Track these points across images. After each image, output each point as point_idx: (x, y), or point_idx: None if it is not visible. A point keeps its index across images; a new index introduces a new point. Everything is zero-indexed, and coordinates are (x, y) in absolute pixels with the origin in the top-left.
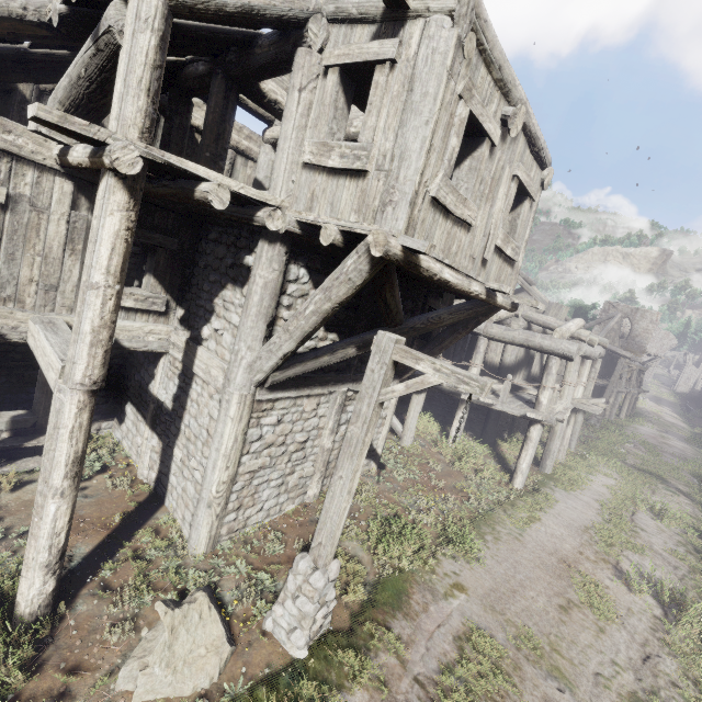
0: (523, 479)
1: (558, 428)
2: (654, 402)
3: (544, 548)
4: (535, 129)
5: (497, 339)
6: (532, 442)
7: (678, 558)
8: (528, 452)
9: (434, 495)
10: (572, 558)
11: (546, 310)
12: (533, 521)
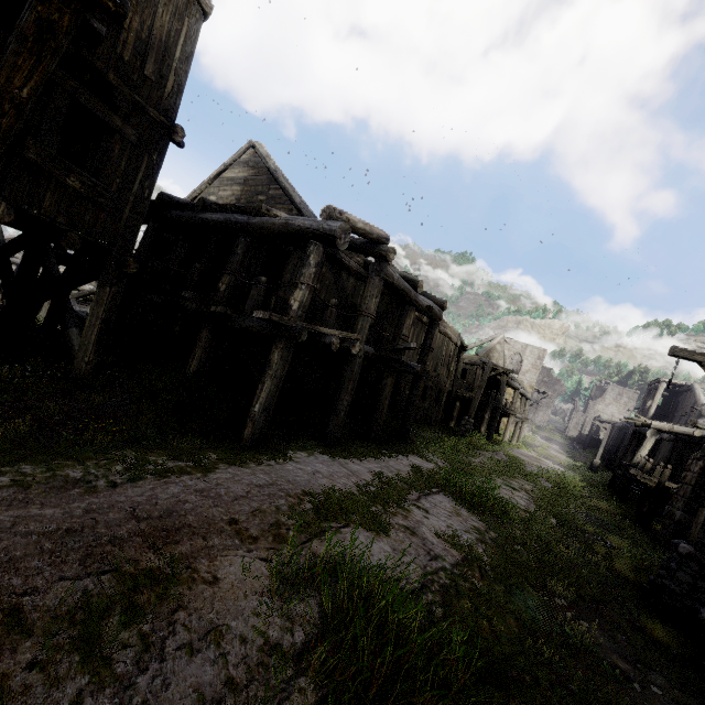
0: (255, 431)
1: (347, 375)
2: (545, 440)
3: (134, 505)
4: None
5: (257, 232)
6: (272, 369)
7: (451, 545)
8: (264, 385)
9: (3, 421)
10: (188, 526)
11: None
12: (183, 469)
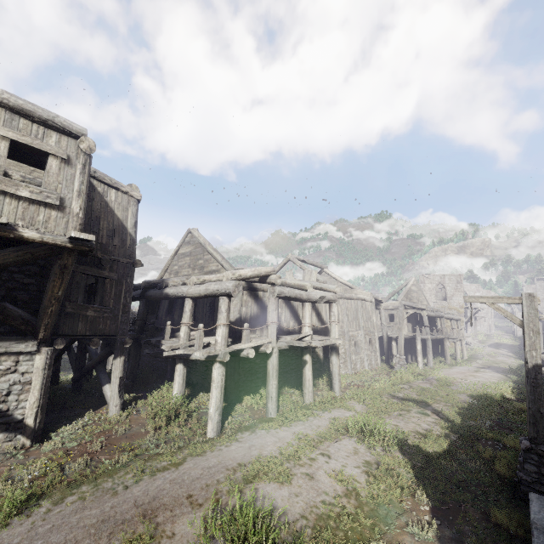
0: (214, 426)
1: (270, 367)
2: (493, 347)
3: (135, 498)
4: (15, 103)
5: (193, 296)
6: (214, 382)
7: (336, 480)
8: (212, 394)
9: (74, 460)
10: (163, 504)
11: (303, 278)
12: (164, 467)
